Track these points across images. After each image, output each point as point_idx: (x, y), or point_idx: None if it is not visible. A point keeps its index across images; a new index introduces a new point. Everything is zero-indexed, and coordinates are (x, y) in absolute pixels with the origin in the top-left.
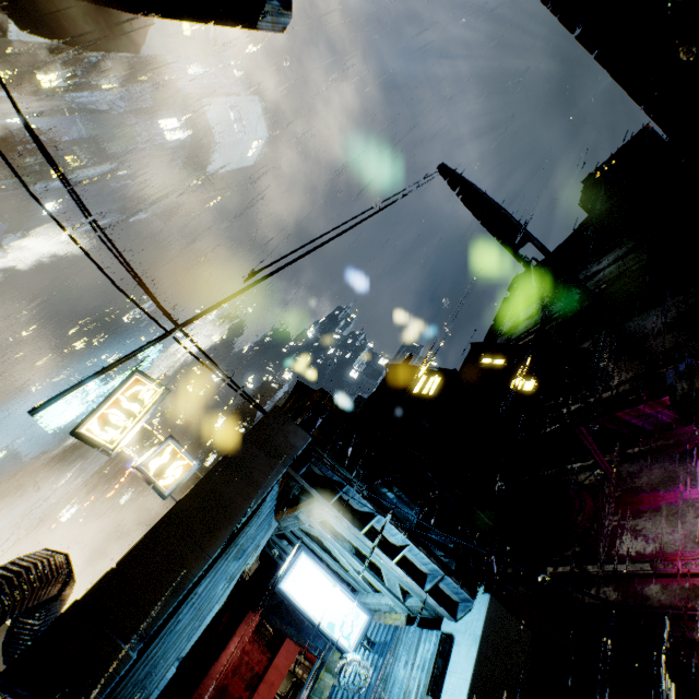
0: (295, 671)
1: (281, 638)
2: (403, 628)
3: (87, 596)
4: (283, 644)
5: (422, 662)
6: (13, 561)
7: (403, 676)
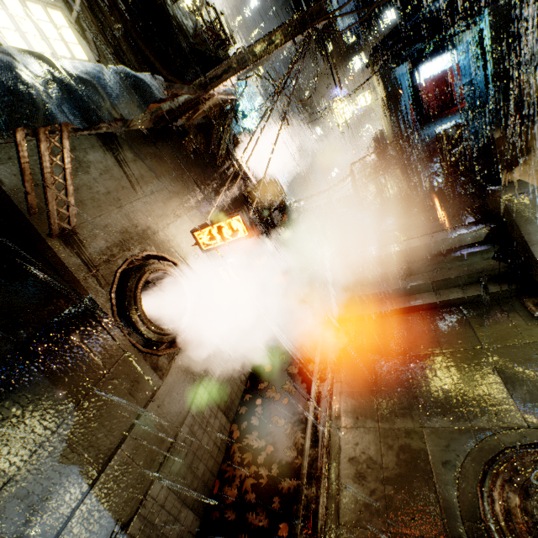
0: None
1: None
2: (468, 41)
3: (393, 128)
4: None
5: (476, 46)
6: (376, 138)
7: (473, 53)
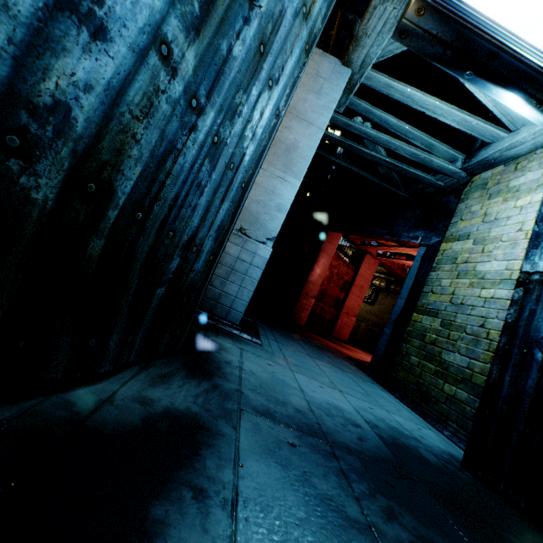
0: (372, 283)
1: (360, 257)
2: None
3: None
4: (363, 260)
5: None
6: None
7: None
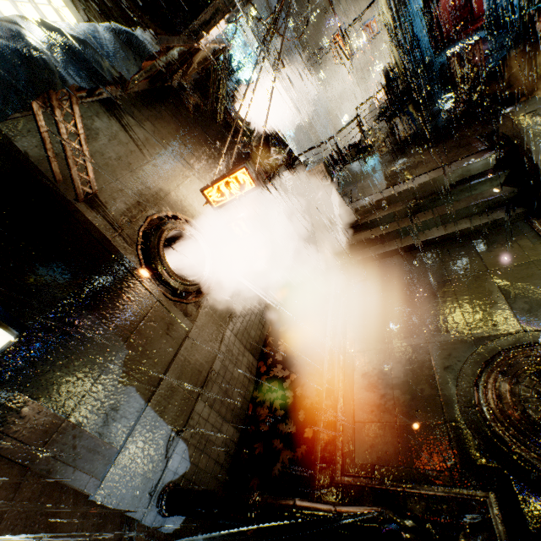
0: None
1: None
2: None
3: (402, 59)
4: None
5: None
6: (385, 74)
7: None
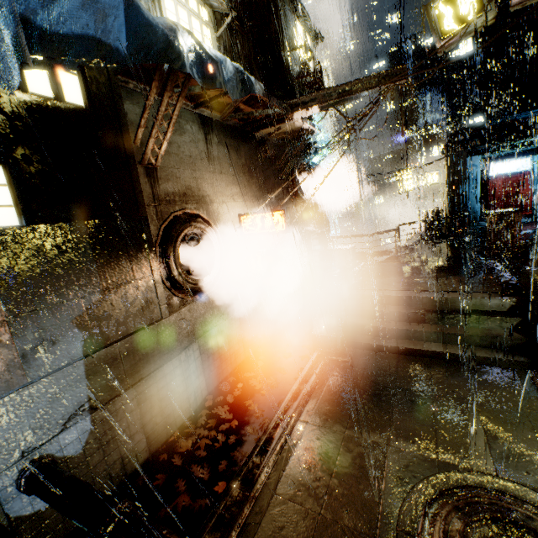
0: None
1: None
2: None
3: (451, 208)
4: None
5: None
6: (433, 213)
7: None
